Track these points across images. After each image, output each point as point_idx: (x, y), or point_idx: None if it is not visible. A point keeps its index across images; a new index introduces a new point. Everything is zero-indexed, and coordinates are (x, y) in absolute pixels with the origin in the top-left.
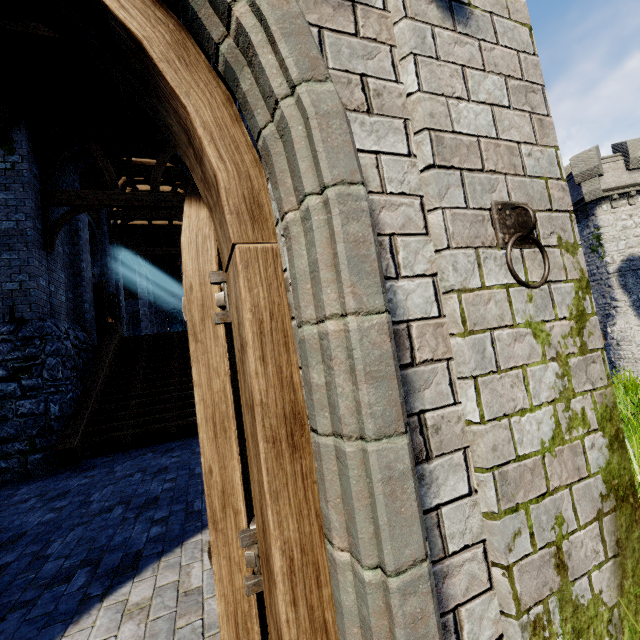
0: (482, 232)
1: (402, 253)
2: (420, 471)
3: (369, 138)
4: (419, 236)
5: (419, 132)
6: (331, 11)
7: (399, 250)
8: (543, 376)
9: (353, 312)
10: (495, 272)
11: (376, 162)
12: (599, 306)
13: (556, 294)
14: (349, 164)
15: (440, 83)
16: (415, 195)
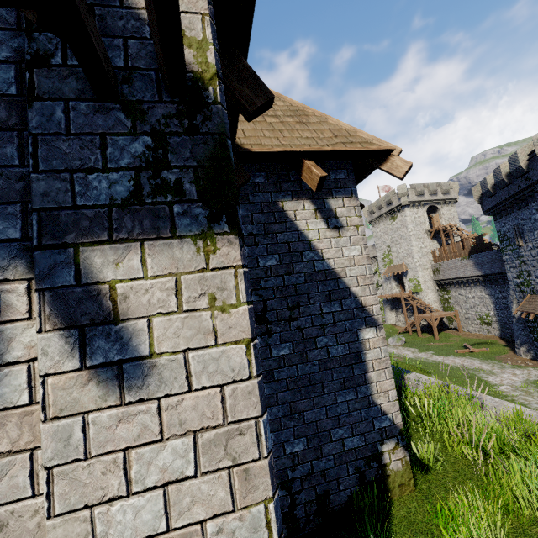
0: None
1: None
2: None
3: None
4: None
5: None
6: None
7: None
8: None
9: None
10: None
11: None
12: None
13: None
14: None
15: (85, 491)
16: None
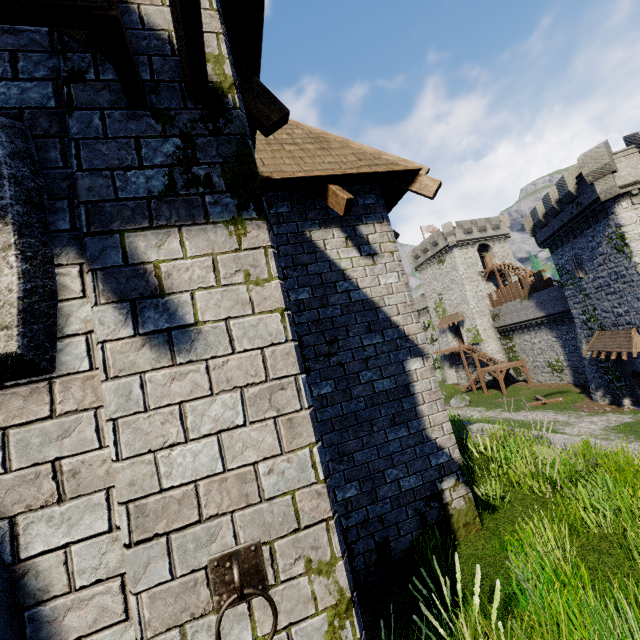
0: (193, 600)
1: None
2: None
3: (58, 532)
4: (116, 625)
5: (119, 504)
6: (21, 403)
7: None
8: None
9: None
10: None
11: (65, 557)
12: (635, 310)
13: (299, 638)
14: None
15: (147, 438)
16: (114, 576)
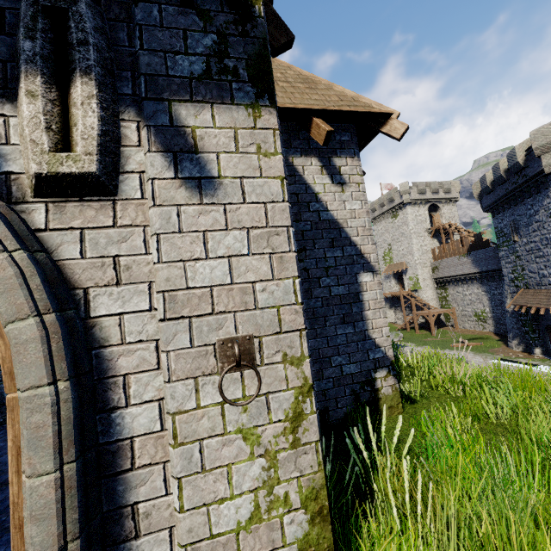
0: (204, 364)
1: (134, 387)
2: (128, 546)
3: (115, 304)
4: (151, 371)
5: (158, 292)
6: (94, 213)
7: (131, 385)
8: (248, 470)
9: (28, 476)
10: (212, 394)
11: (119, 321)
12: None
13: (273, 402)
14: (39, 373)
15: (180, 251)
16: (152, 340)
